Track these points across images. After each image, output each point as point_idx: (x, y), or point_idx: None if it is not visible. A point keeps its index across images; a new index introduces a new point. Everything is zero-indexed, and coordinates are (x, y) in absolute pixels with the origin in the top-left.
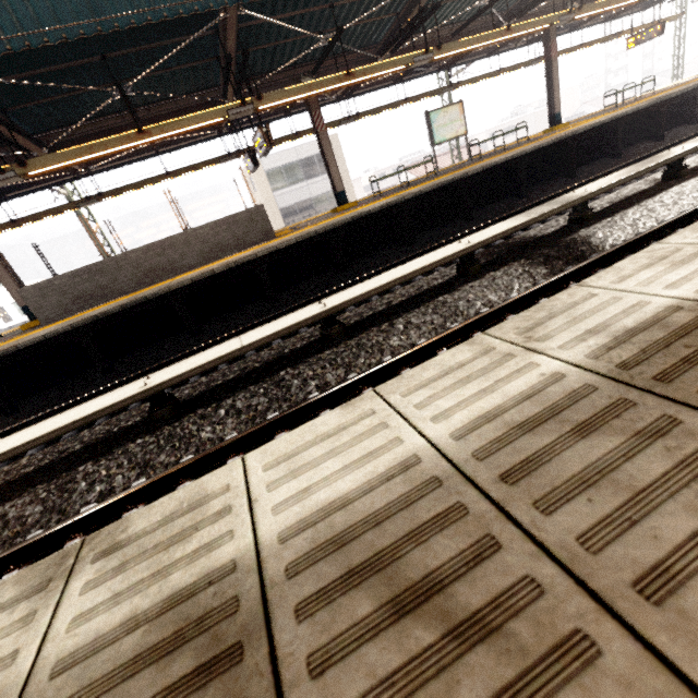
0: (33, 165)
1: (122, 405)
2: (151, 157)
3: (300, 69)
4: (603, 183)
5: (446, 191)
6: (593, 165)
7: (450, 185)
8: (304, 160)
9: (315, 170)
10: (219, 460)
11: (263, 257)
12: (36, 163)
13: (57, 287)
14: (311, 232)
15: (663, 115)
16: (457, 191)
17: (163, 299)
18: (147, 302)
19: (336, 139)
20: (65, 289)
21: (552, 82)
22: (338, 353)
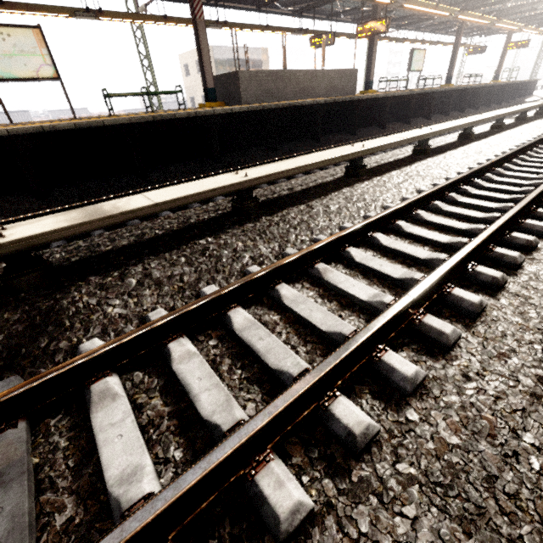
0: None
1: (476, 123)
2: (234, 8)
3: None
4: None
5: (448, 94)
6: (480, 107)
7: (450, 92)
8: (243, 61)
9: None
10: (539, 144)
11: (390, 98)
12: None
13: (258, 78)
14: (412, 91)
15: (505, 92)
16: (449, 97)
17: (353, 103)
18: (348, 102)
19: (266, 52)
20: (261, 82)
21: (454, 58)
22: (520, 130)
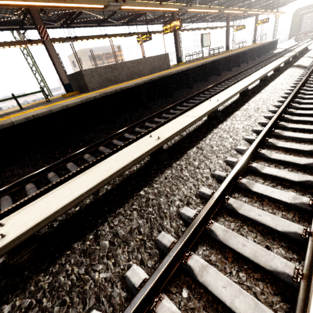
0: (127, 3)
1: (250, 85)
2: (84, 27)
3: (175, 2)
4: (292, 54)
5: (228, 58)
6: (249, 61)
7: (229, 57)
8: (106, 54)
9: (111, 59)
10: (297, 92)
11: (191, 69)
12: (128, 2)
13: (98, 72)
14: (204, 62)
15: (261, 50)
16: (229, 60)
17: (166, 78)
18: (162, 78)
19: (120, 47)
20: (101, 74)
21: (227, 34)
22: (280, 80)
